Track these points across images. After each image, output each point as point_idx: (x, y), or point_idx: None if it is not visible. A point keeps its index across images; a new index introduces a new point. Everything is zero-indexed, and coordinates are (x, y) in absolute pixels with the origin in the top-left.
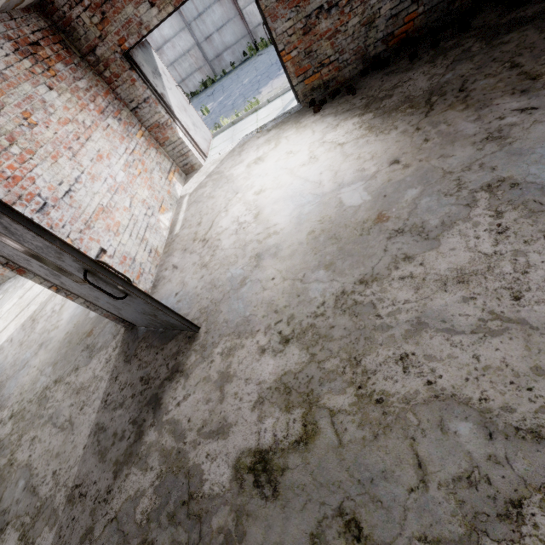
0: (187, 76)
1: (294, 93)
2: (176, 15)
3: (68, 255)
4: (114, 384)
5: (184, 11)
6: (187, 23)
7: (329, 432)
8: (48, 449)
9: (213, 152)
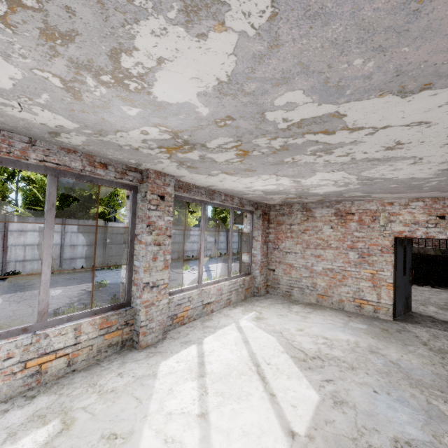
0: (32, 259)
1: None
2: (59, 223)
3: (411, 262)
4: (433, 327)
5: (68, 224)
6: (65, 231)
7: None
8: None
9: None
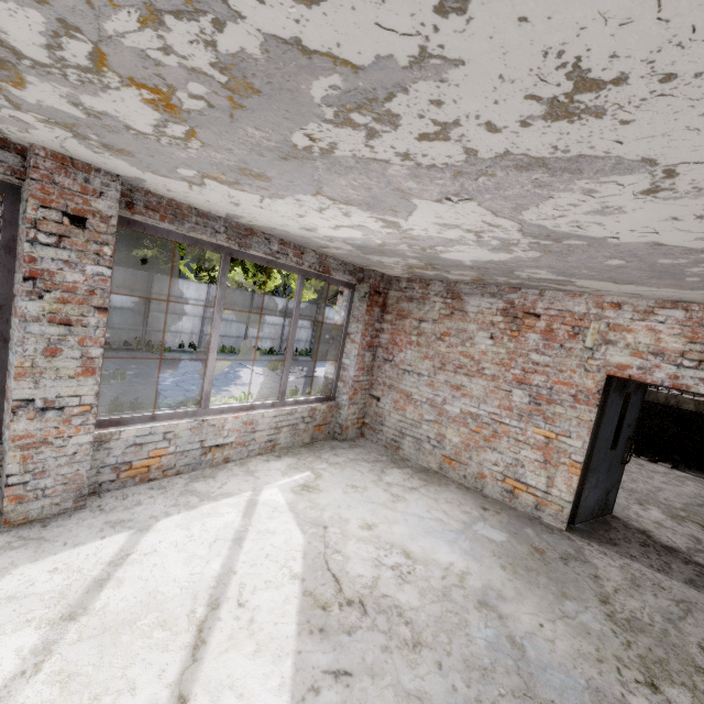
0: None
1: None
2: None
3: (635, 425)
4: (640, 559)
5: None
6: None
7: (698, 521)
8: None
9: None
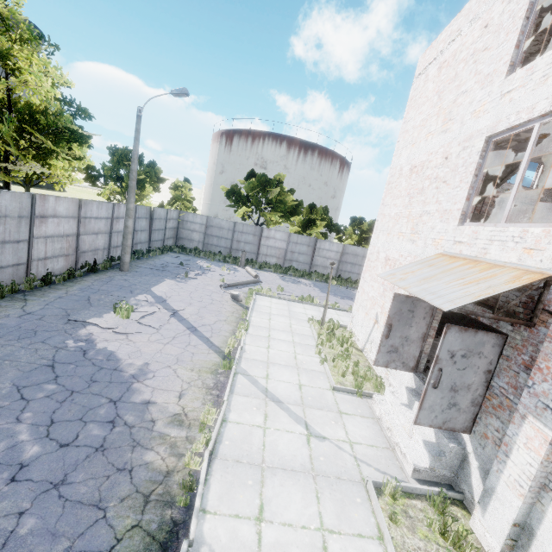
0: None
1: (414, 366)
2: None
3: None
4: None
5: None
6: None
7: None
8: None
9: (285, 513)
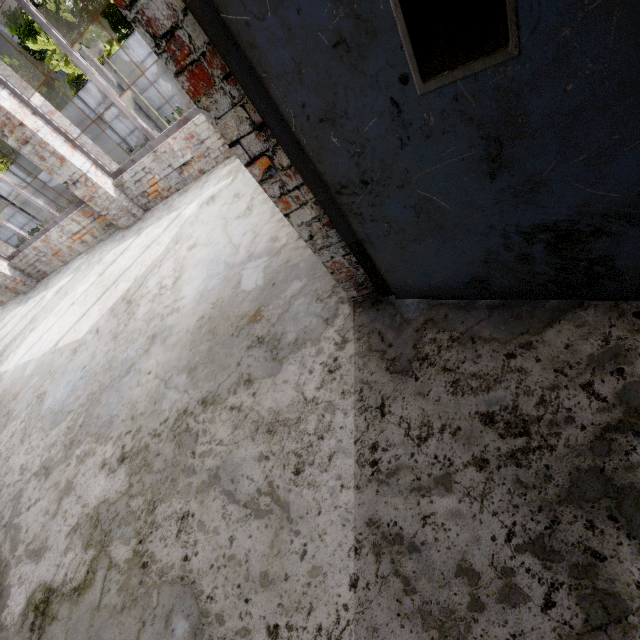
0: None
1: None
2: None
3: None
4: (382, 423)
5: None
6: None
7: None
8: (233, 555)
9: None
